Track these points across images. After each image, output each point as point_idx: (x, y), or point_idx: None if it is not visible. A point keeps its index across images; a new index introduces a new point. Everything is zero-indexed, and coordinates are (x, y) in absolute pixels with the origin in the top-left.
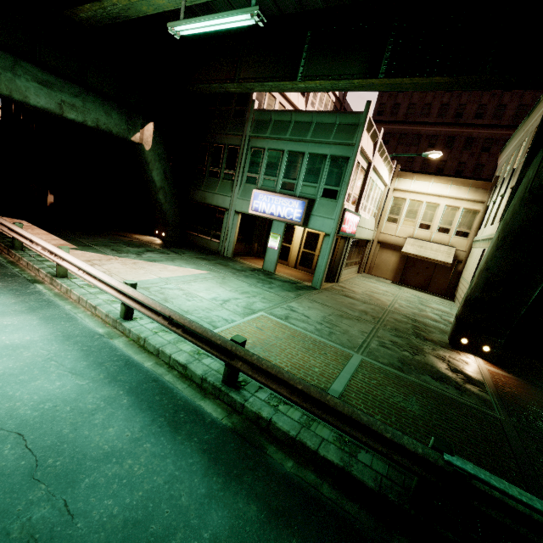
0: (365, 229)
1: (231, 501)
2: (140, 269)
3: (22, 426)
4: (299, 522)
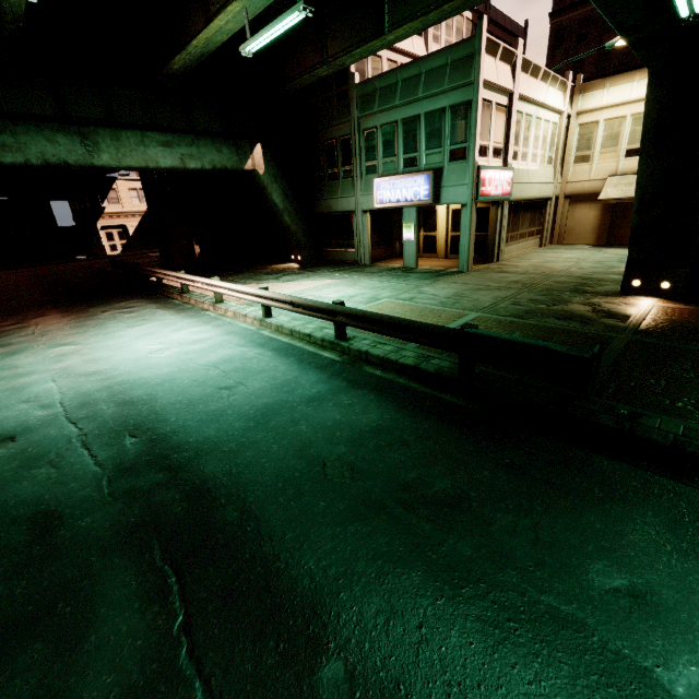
0: (531, 185)
1: (331, 382)
2: (278, 288)
3: (216, 365)
4: (373, 387)
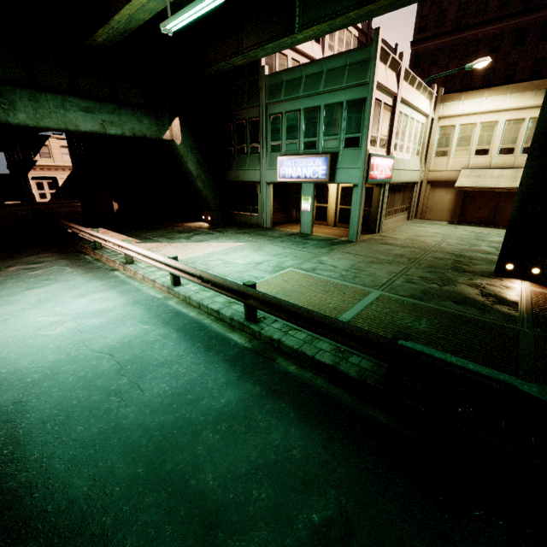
0: (405, 171)
1: (242, 385)
2: (188, 249)
3: (112, 351)
4: (290, 396)
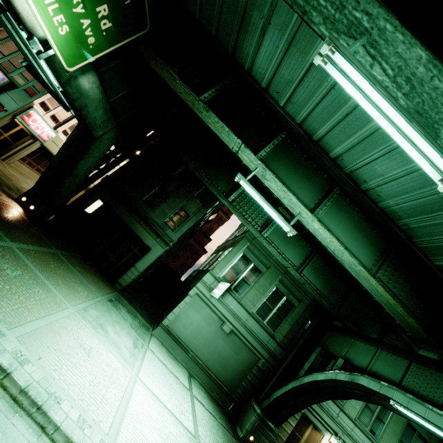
0: None
1: None
2: None
3: None
4: None
